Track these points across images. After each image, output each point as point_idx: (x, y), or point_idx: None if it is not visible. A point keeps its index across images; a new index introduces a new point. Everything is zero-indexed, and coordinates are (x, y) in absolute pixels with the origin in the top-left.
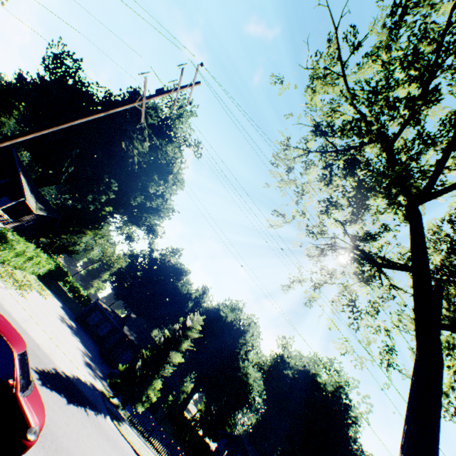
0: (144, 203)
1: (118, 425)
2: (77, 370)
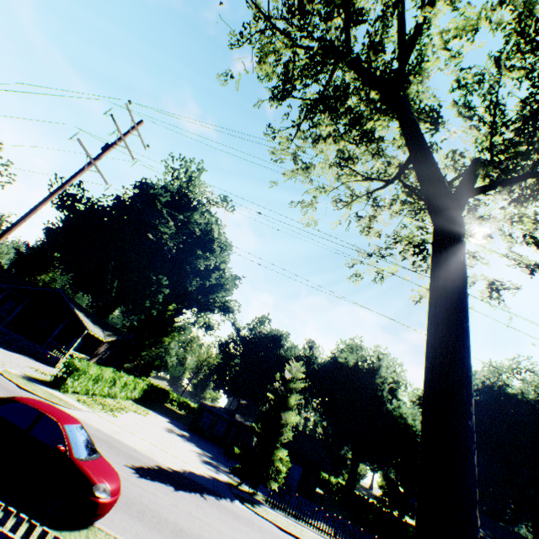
0: (204, 285)
1: (251, 506)
2: (189, 466)
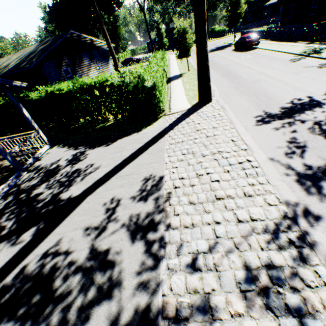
0: None
1: None
2: None
